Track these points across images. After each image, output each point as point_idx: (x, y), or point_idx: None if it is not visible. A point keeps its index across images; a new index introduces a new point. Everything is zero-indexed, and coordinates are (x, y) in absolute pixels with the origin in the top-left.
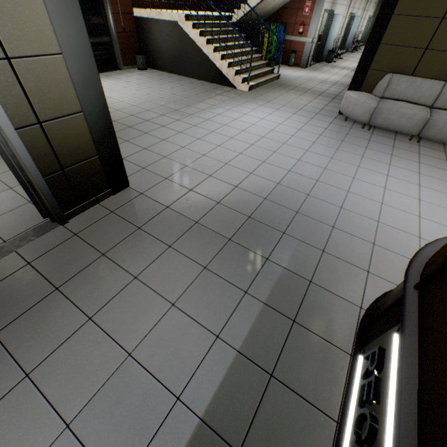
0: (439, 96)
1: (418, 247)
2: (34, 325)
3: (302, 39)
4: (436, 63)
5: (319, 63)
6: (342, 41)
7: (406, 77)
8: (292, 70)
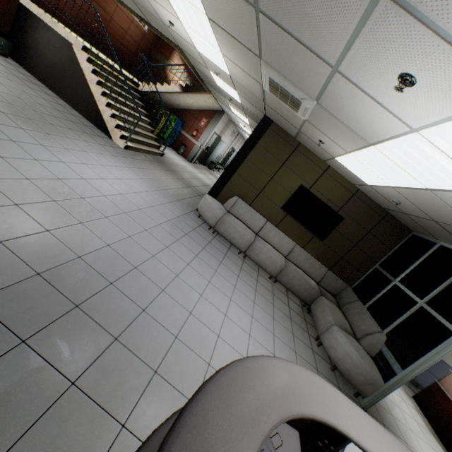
0: (262, 228)
1: (203, 379)
2: None
3: (194, 140)
4: (265, 205)
5: (203, 165)
6: (224, 161)
7: (246, 204)
8: (179, 158)
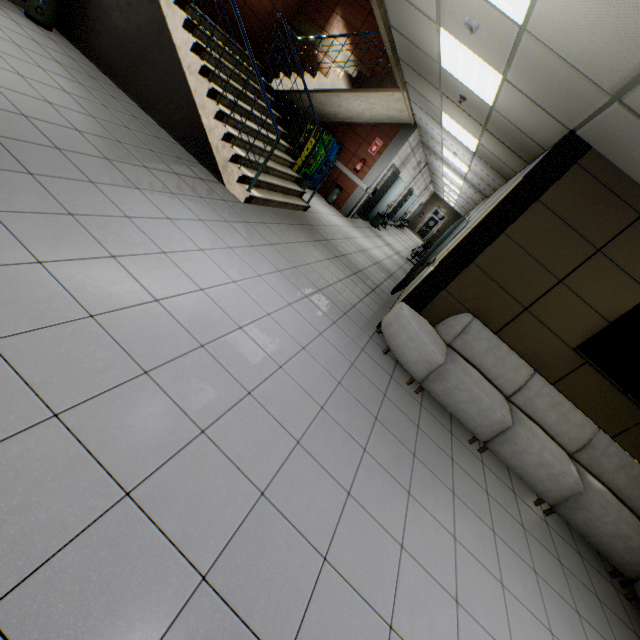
0: (523, 387)
1: None
2: None
3: (356, 179)
4: (532, 336)
5: (363, 221)
6: (393, 210)
7: (490, 332)
8: (330, 210)
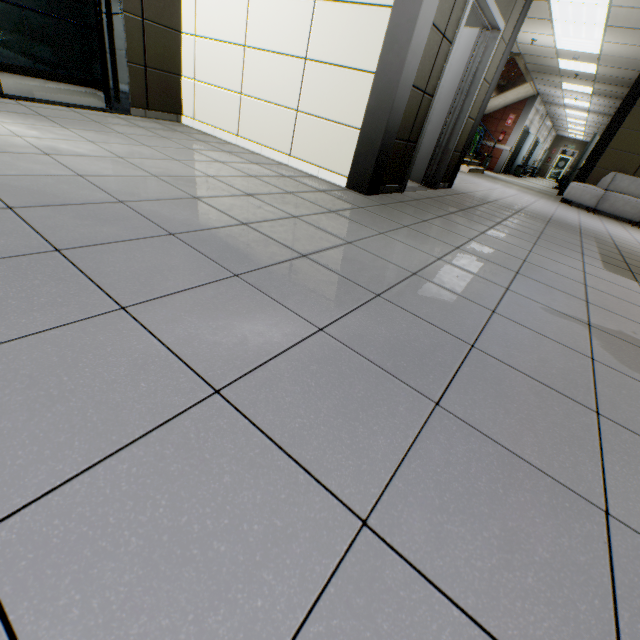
0: None
1: None
2: (478, 213)
3: (500, 146)
4: None
5: (507, 175)
6: (523, 163)
7: (628, 176)
8: (488, 172)
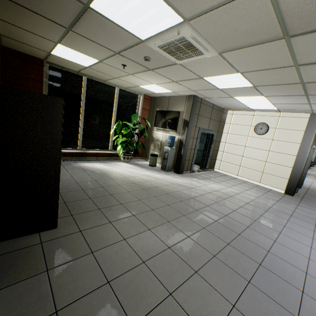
0: None
1: None
2: None
3: None
4: None
5: None
6: None
7: None
8: None
